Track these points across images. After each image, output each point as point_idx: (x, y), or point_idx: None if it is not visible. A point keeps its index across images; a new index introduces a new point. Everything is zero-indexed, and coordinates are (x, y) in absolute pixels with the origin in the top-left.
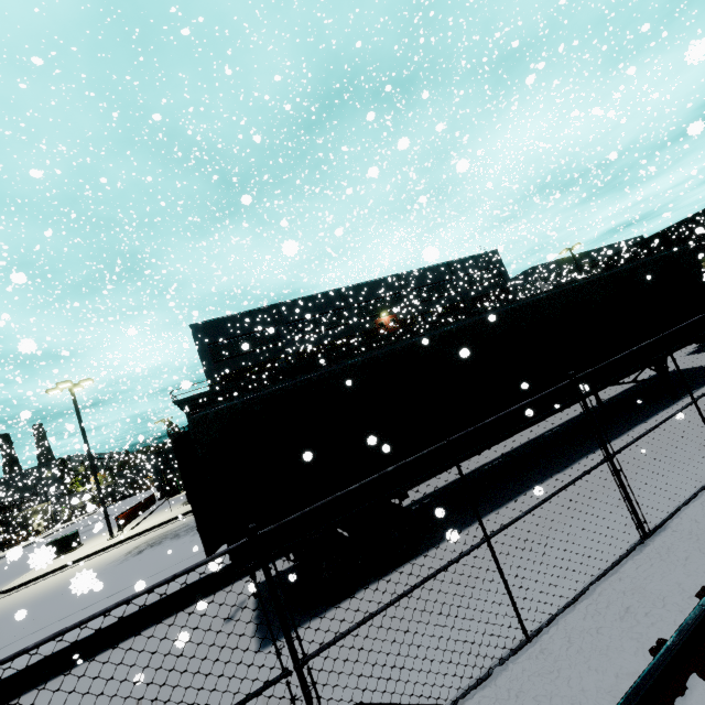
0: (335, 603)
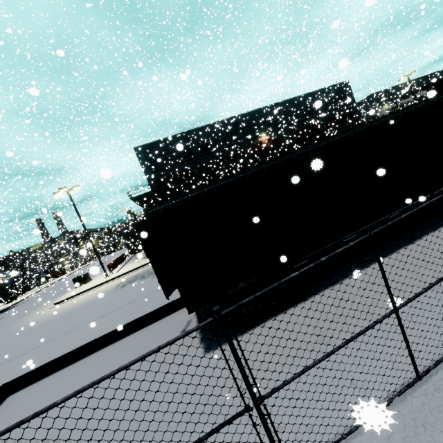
0: (251, 328)
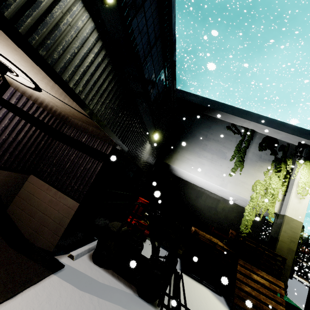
0: None
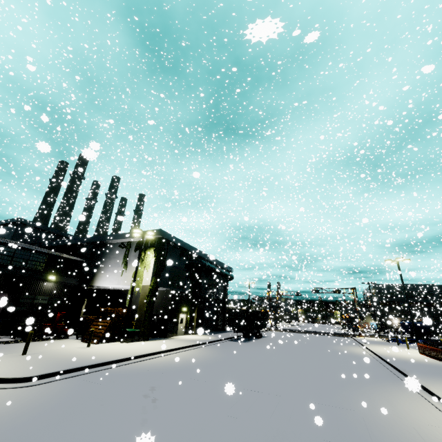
0: None
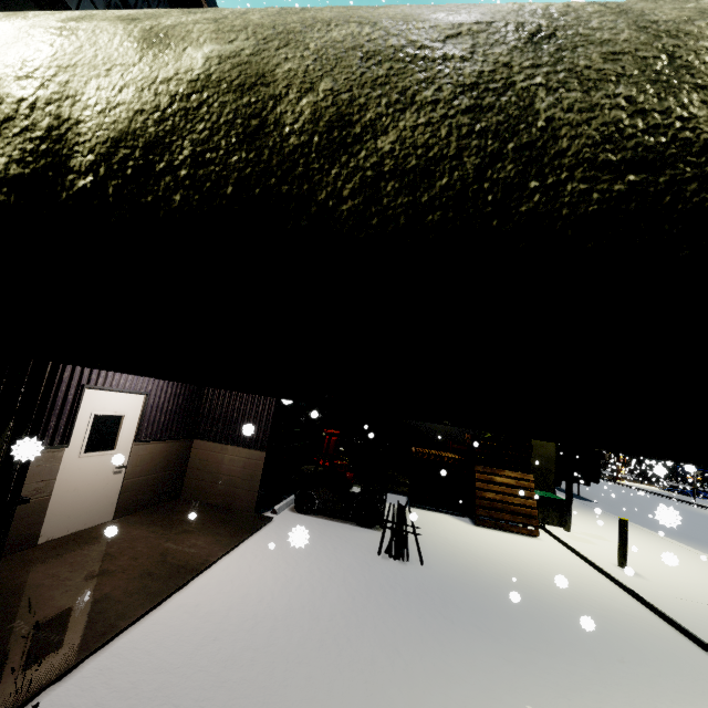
0: None
